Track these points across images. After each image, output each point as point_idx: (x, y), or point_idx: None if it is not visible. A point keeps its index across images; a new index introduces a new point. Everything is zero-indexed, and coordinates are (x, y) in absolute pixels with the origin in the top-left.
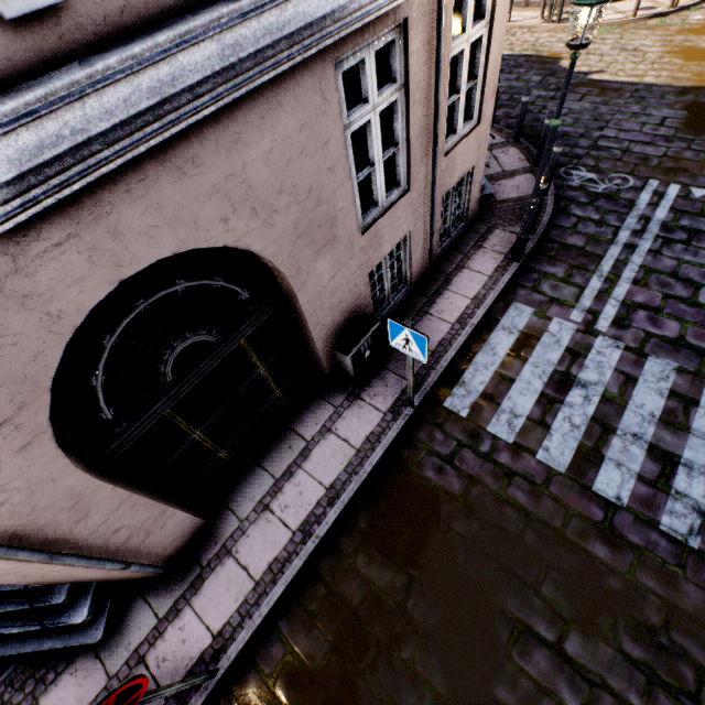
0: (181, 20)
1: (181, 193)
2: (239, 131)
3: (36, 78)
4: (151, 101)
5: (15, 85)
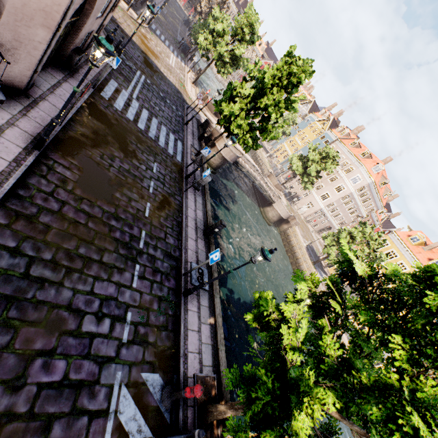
0: None
1: None
2: None
3: None
4: None
5: None
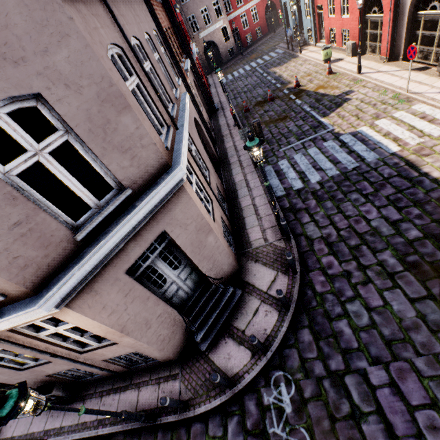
0: None
1: None
2: None
3: None
4: None
5: None
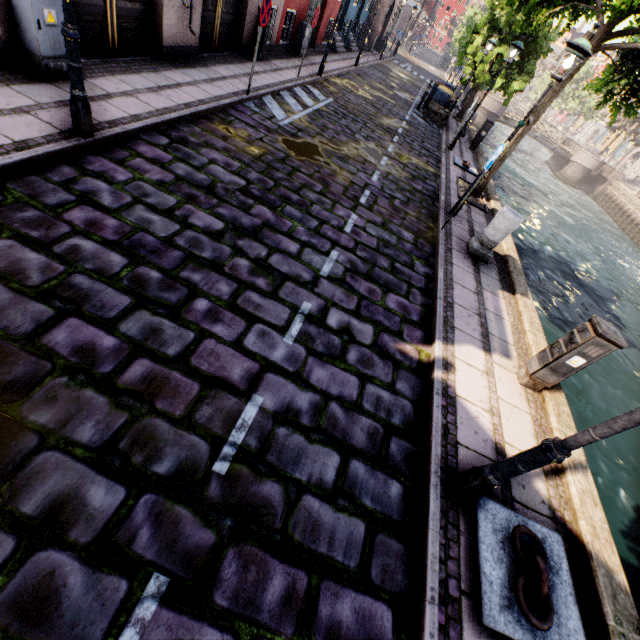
0: None
1: None
2: None
3: None
4: None
5: None
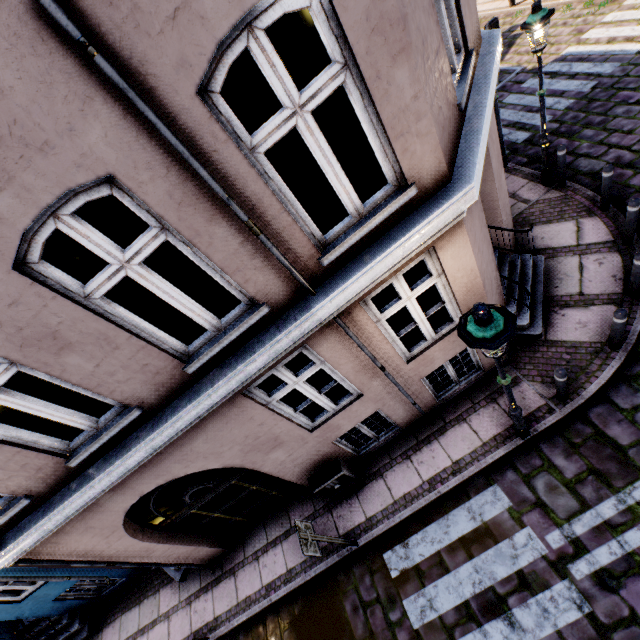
0: (131, 440)
1: (159, 468)
2: (183, 441)
3: (87, 470)
4: (120, 475)
5: (82, 473)
